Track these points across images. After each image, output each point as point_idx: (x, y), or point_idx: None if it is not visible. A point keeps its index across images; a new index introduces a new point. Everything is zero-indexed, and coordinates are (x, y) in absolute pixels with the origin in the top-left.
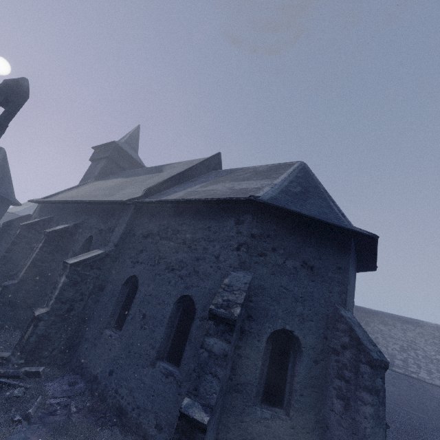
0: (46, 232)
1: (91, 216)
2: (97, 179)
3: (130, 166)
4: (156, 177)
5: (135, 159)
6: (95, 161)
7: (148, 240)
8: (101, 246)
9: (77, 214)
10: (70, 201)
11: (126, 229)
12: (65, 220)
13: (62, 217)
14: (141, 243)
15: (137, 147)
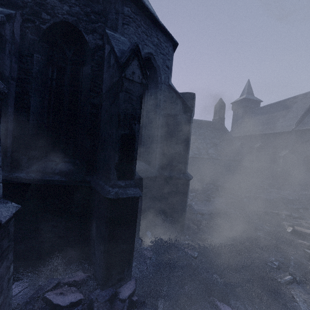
0: (255, 148)
1: (269, 138)
2: (242, 118)
3: (254, 104)
4: (289, 112)
5: (255, 100)
6: (235, 110)
7: (309, 143)
8: (284, 148)
9: (258, 139)
10: (253, 134)
11: (294, 140)
12: (252, 141)
13: (249, 141)
14: (305, 144)
15: (252, 92)
